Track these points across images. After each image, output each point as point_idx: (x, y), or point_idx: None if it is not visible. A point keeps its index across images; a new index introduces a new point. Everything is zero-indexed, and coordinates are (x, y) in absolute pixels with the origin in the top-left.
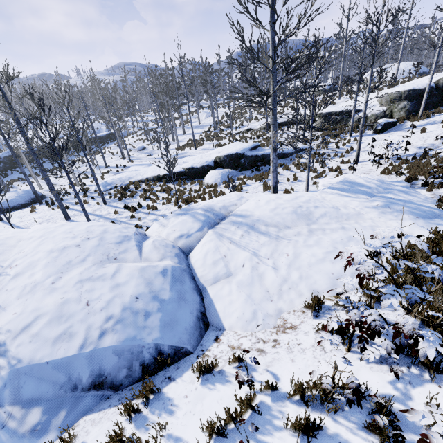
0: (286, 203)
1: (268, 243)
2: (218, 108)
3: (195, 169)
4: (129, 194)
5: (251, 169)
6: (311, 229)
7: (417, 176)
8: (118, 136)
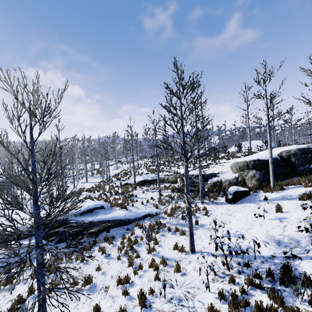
0: None
1: None
2: (128, 163)
3: None
4: None
5: (67, 243)
6: None
7: None
8: None
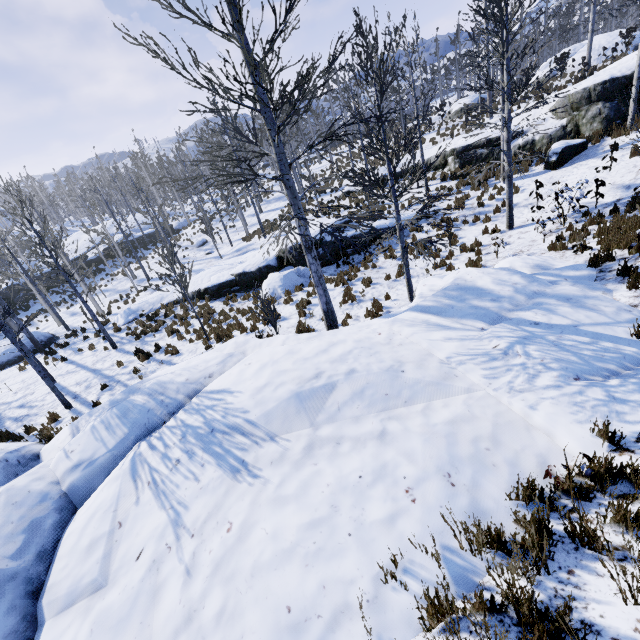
0: (294, 369)
1: (216, 484)
2: (312, 164)
3: (249, 275)
4: (151, 327)
5: (336, 263)
6: (313, 440)
7: (612, 252)
8: (162, 232)
